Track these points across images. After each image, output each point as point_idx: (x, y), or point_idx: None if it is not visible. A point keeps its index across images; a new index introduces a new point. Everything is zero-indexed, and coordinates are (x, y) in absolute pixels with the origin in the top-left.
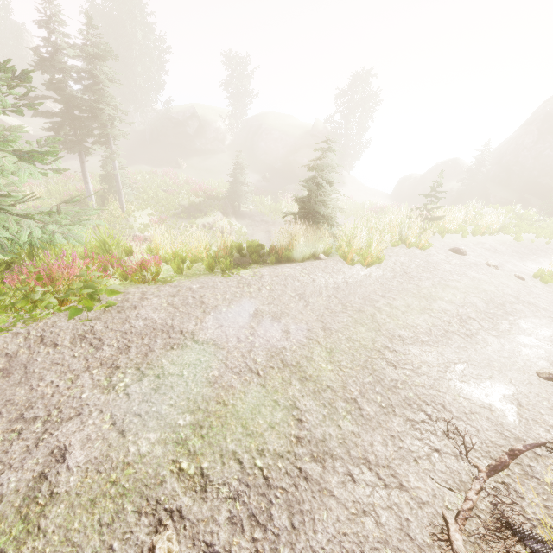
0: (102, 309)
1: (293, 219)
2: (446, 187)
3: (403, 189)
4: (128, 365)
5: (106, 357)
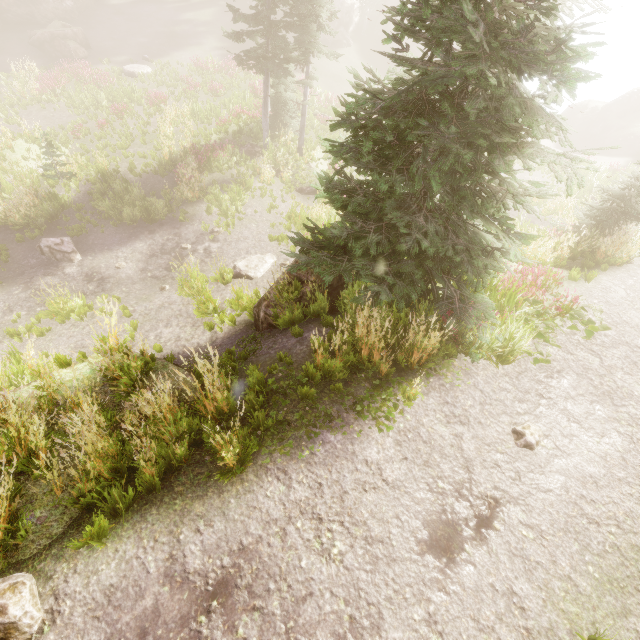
0: (569, 324)
1: (631, 227)
2: (635, 129)
3: (574, 124)
4: (634, 373)
5: (614, 366)
